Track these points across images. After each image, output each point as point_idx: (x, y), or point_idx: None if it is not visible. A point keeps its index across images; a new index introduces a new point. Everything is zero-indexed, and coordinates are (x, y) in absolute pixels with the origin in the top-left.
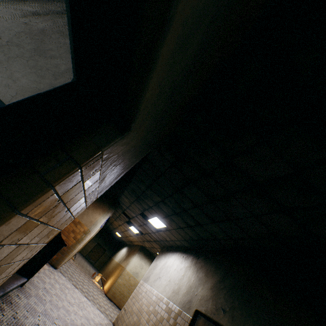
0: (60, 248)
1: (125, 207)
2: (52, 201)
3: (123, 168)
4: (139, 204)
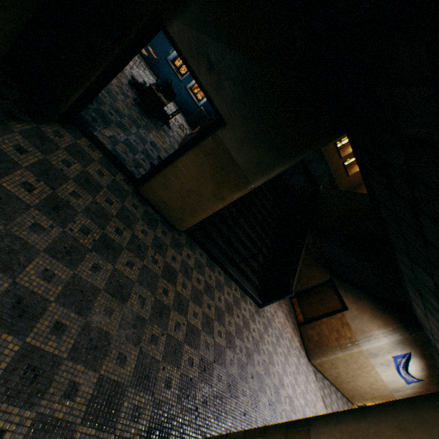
0: (288, 293)
1: (429, 335)
2: (206, 151)
3: (256, 158)
4: (431, 314)
